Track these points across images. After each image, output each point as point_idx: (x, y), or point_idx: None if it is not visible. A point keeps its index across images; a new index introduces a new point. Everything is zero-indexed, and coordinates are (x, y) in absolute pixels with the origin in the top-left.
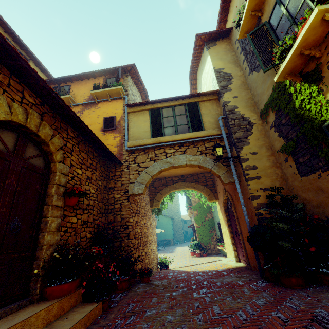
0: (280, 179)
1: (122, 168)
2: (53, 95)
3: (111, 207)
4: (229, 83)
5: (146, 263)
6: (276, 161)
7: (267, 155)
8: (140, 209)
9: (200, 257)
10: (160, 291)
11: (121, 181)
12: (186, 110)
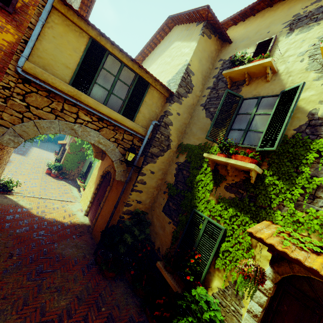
0: (153, 198)
1: None
2: None
3: None
4: (185, 94)
5: None
6: (160, 185)
7: (159, 178)
8: (0, 145)
9: (55, 178)
10: None
11: None
12: (134, 83)
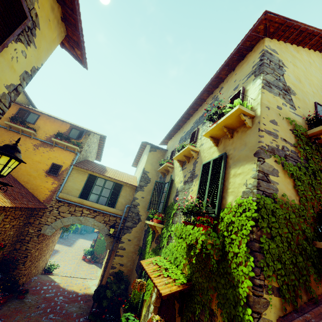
0: (133, 261)
1: (46, 210)
2: (10, 207)
3: (23, 237)
4: (145, 185)
5: (31, 274)
6: (137, 250)
7: (135, 244)
8: (47, 236)
9: (88, 263)
10: (25, 310)
11: (40, 220)
12: (113, 187)
